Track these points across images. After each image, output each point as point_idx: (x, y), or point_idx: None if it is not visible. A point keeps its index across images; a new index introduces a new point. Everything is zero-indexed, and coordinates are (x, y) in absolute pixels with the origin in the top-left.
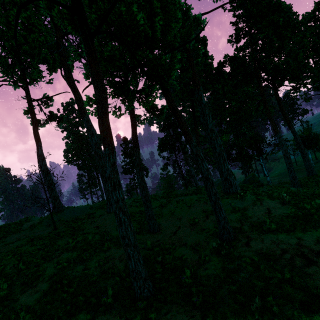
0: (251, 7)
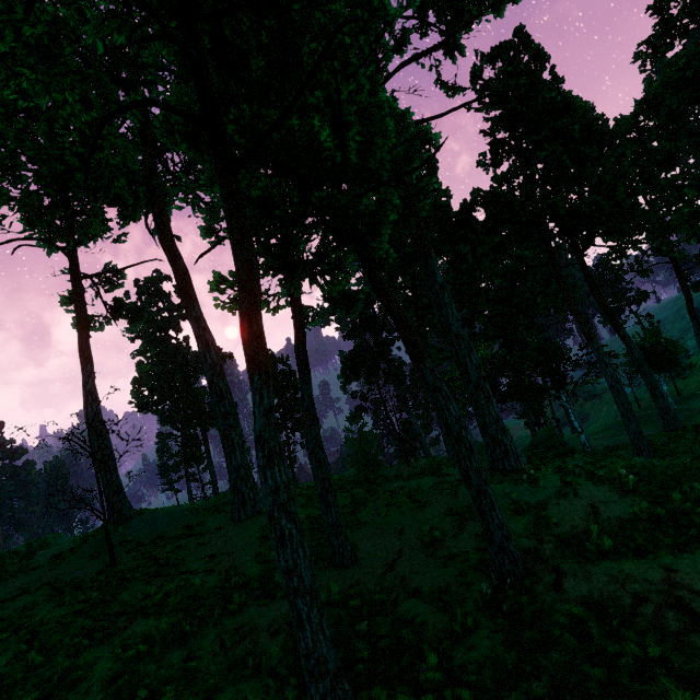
0: (517, 106)
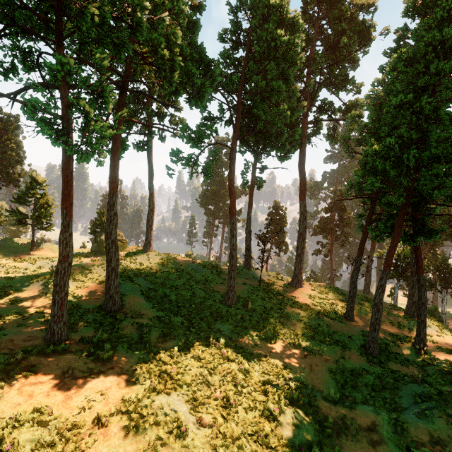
0: None
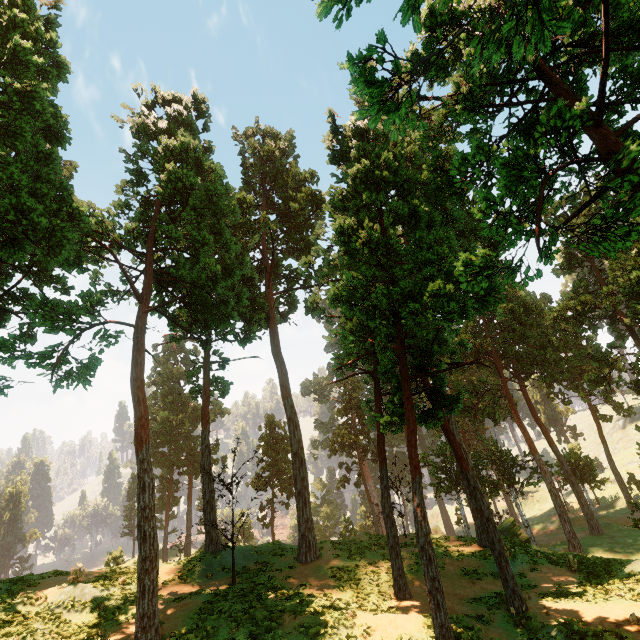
0: None
